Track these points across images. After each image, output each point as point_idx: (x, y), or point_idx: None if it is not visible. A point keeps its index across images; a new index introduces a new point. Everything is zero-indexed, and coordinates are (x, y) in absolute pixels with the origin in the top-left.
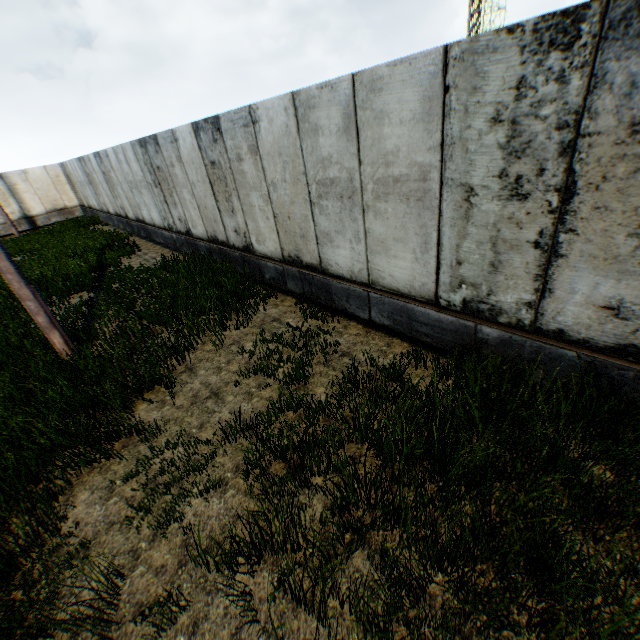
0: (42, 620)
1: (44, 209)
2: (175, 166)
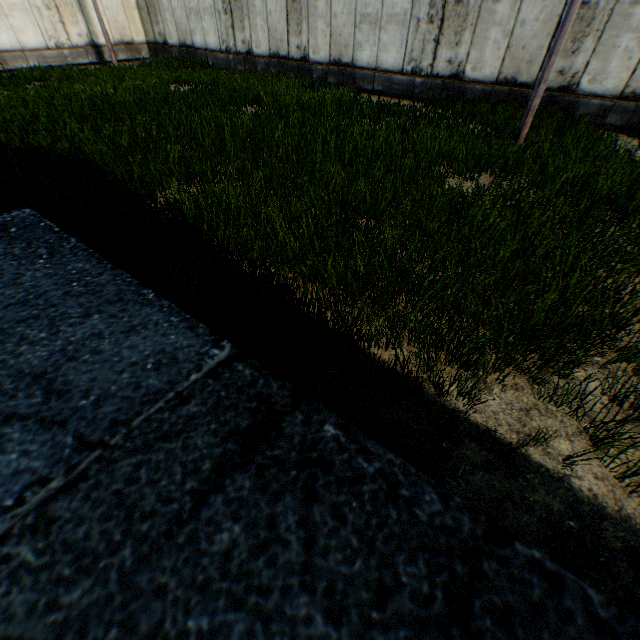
0: None
1: (111, 39)
2: (501, 3)
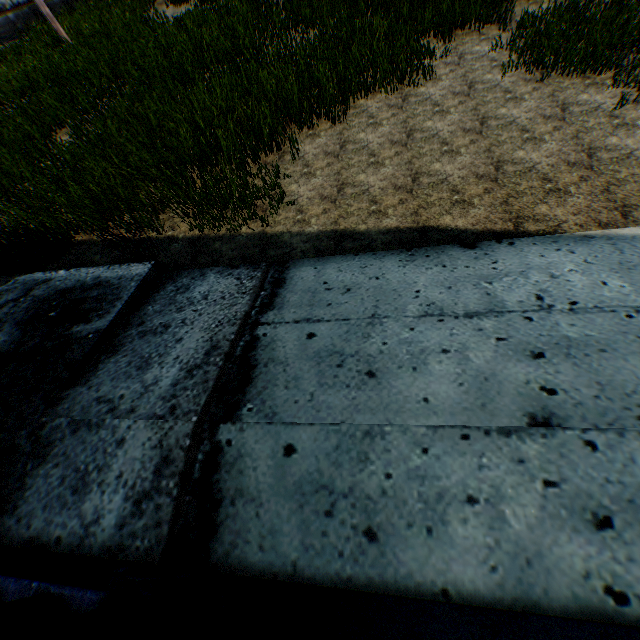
0: (196, 14)
1: None
2: None
